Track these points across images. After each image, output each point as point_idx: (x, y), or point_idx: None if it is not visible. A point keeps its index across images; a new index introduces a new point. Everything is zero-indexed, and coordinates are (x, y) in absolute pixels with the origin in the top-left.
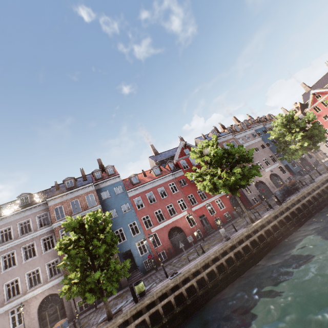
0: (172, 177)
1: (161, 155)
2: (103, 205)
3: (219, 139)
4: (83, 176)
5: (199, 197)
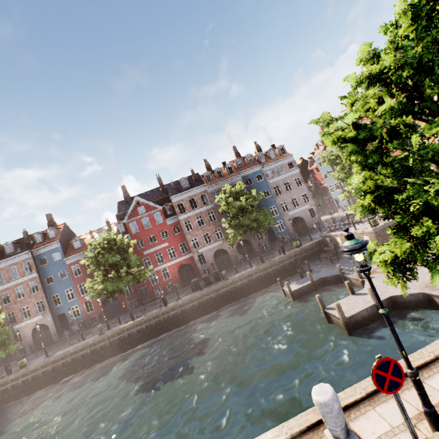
0: None
1: (131, 201)
2: (42, 271)
3: (185, 193)
4: (25, 238)
5: (143, 265)
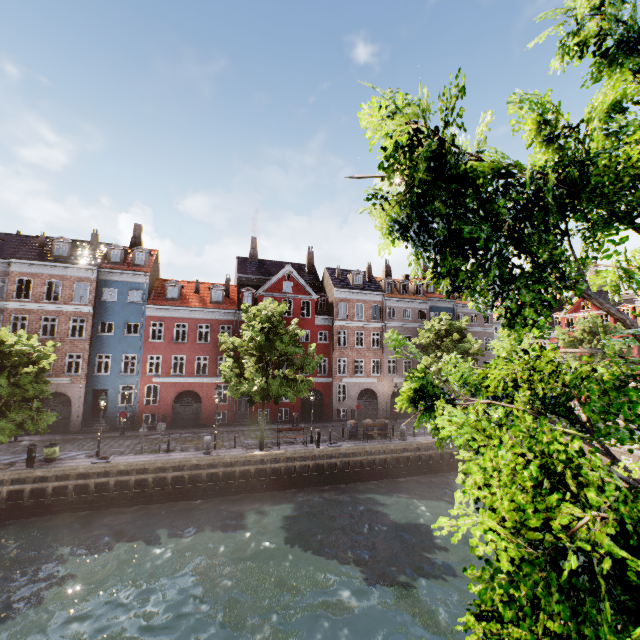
0: (235, 317)
1: (259, 264)
2: (99, 308)
3: (355, 293)
4: (92, 244)
5: None
